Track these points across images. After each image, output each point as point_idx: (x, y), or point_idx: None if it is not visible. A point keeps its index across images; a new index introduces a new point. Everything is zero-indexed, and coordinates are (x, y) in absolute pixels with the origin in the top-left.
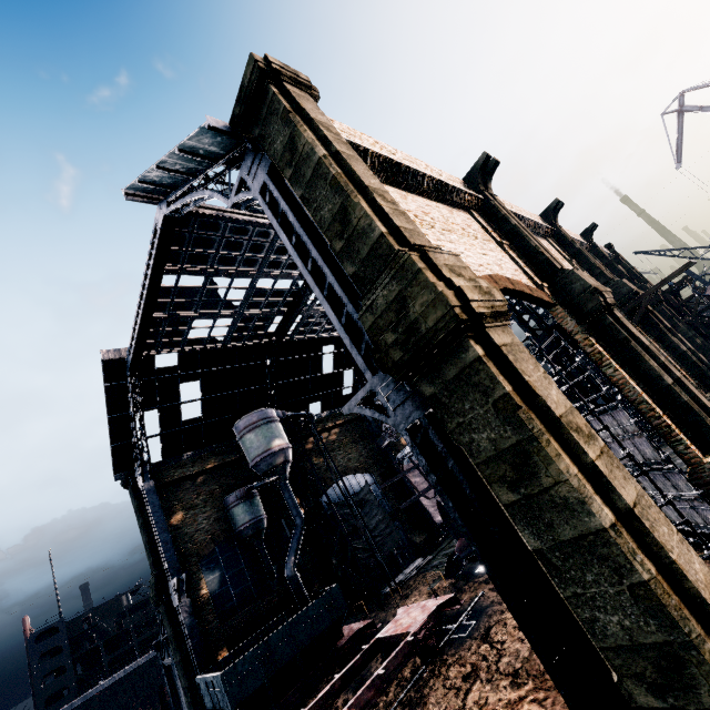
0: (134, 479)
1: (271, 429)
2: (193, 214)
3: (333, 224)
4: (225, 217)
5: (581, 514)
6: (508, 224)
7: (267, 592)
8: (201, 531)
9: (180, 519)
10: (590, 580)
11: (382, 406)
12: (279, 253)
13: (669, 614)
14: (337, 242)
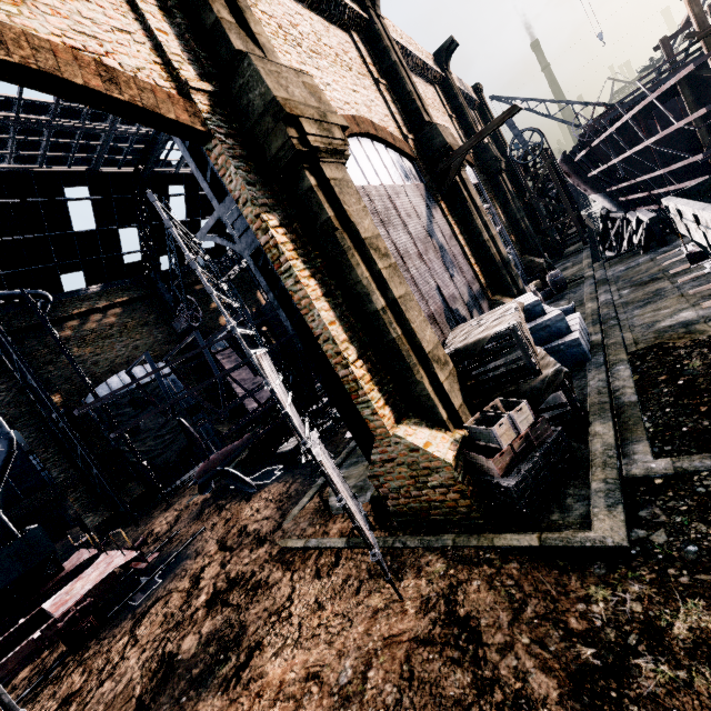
0: None
1: None
2: None
3: None
4: None
5: None
6: None
7: None
8: None
9: None
10: None
11: None
12: None
13: None
14: None
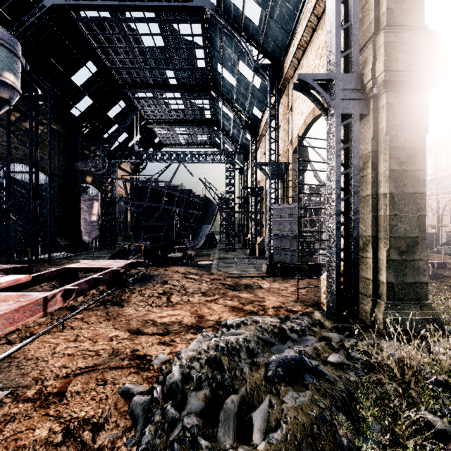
0: None
1: (12, 61)
2: None
3: None
4: None
5: (421, 185)
6: None
7: None
8: None
9: None
10: (405, 210)
11: (315, 96)
12: None
13: (425, 227)
14: None
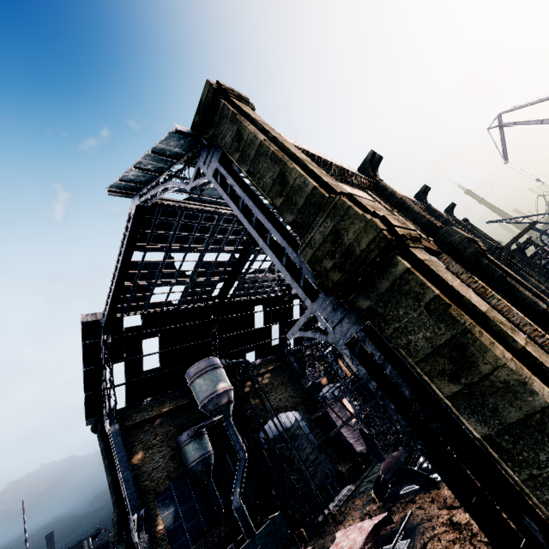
0: (102, 424)
1: (216, 374)
2: (158, 205)
3: (274, 187)
4: (181, 207)
5: (524, 394)
6: (395, 198)
7: (216, 526)
8: (158, 469)
9: (140, 459)
10: (544, 459)
11: (320, 330)
12: (220, 233)
13: None
14: (278, 199)
